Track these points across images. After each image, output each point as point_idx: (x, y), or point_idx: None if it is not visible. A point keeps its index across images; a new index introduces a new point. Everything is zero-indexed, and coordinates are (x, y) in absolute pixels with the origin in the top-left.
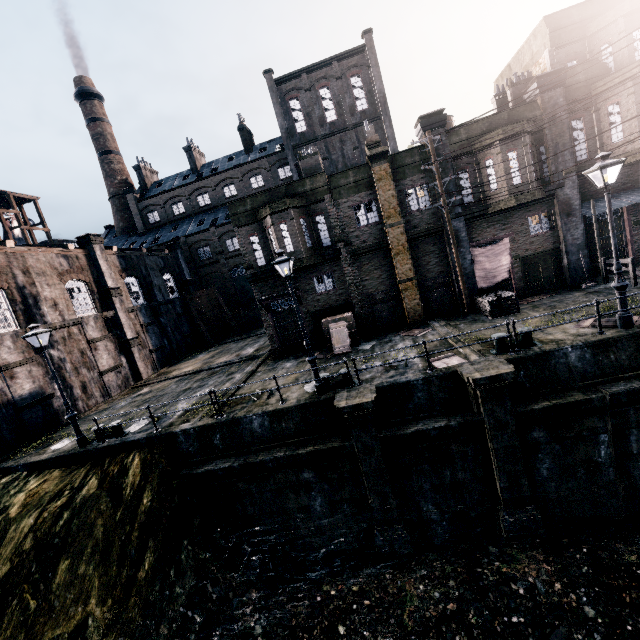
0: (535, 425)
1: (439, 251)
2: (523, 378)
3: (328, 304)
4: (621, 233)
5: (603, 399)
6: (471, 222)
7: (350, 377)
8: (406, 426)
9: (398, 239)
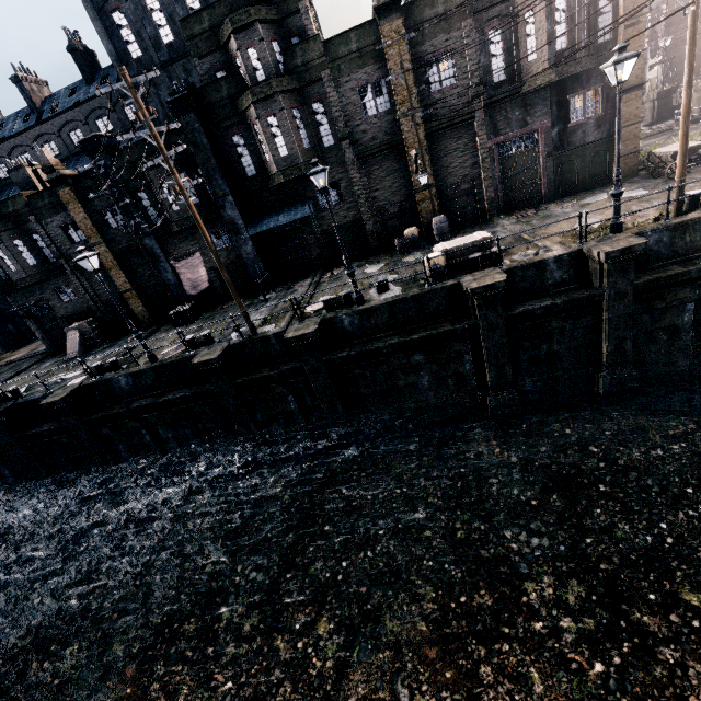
0: (103, 426)
1: (149, 264)
2: (98, 396)
3: (76, 311)
4: (304, 241)
5: (128, 412)
6: (163, 239)
7: (1, 397)
8: (34, 429)
9: (106, 256)
